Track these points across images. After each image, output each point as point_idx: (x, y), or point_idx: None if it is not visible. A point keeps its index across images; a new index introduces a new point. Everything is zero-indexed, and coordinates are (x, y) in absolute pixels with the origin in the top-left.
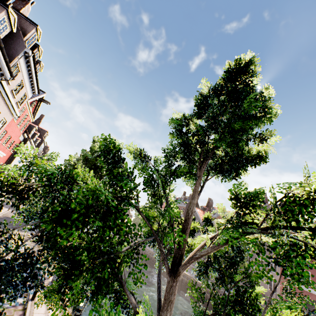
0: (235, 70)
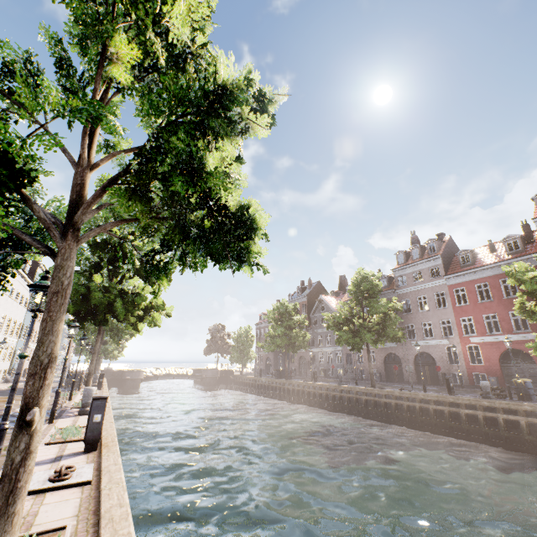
0: None
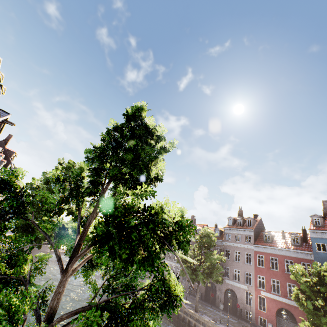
0: (128, 115)
